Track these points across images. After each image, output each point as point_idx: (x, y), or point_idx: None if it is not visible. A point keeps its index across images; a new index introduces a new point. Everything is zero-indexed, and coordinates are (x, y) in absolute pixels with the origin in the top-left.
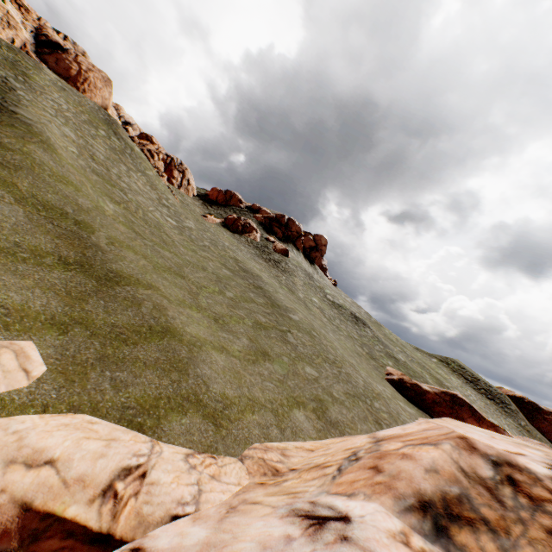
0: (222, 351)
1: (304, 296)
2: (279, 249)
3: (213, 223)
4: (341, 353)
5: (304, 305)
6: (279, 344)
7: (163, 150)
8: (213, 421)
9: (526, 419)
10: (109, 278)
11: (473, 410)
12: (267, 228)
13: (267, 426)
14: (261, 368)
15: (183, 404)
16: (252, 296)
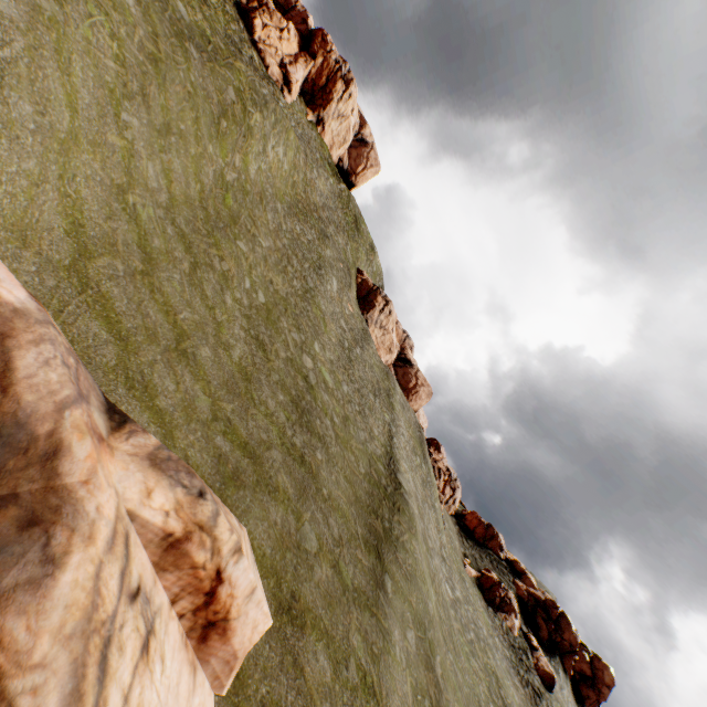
0: None
1: None
2: (543, 669)
3: (468, 576)
4: None
5: None
6: None
7: (445, 461)
8: None
9: None
10: None
11: None
12: (528, 612)
13: None
14: None
15: None
16: None
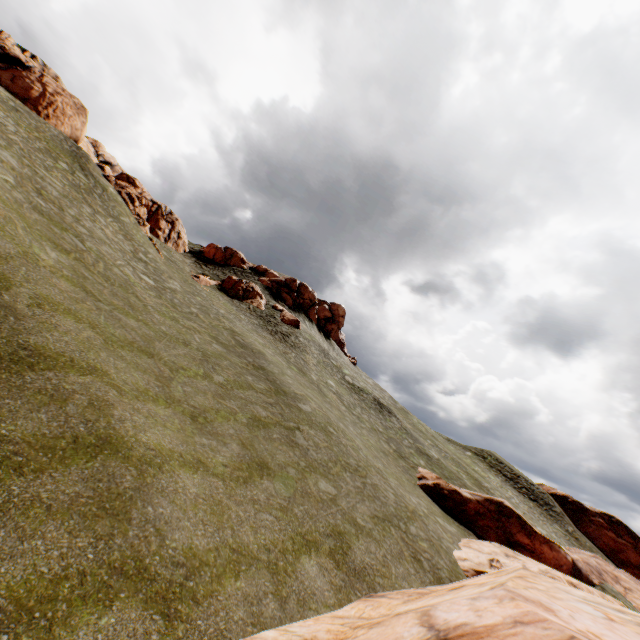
0: (196, 468)
1: (317, 378)
2: (289, 320)
3: (207, 286)
4: (364, 454)
5: (317, 390)
6: (283, 449)
7: (148, 195)
8: (163, 609)
9: (572, 523)
10: (19, 357)
11: (523, 521)
12: (275, 294)
13: (259, 598)
14: (256, 490)
15: (109, 582)
16: (250, 380)
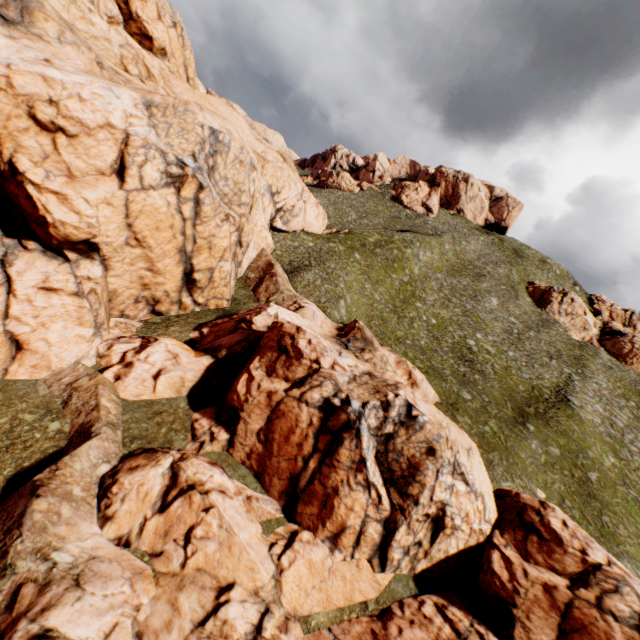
0: None
1: None
2: None
3: None
4: None
5: None
6: None
7: None
8: None
9: None
10: (588, 494)
11: None
12: None
13: None
14: None
15: None
16: None
